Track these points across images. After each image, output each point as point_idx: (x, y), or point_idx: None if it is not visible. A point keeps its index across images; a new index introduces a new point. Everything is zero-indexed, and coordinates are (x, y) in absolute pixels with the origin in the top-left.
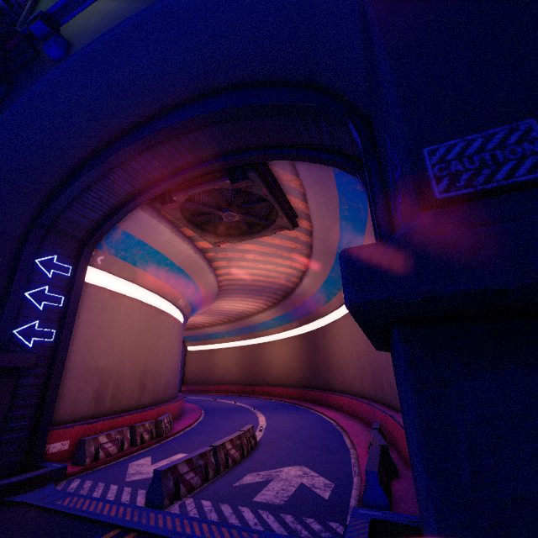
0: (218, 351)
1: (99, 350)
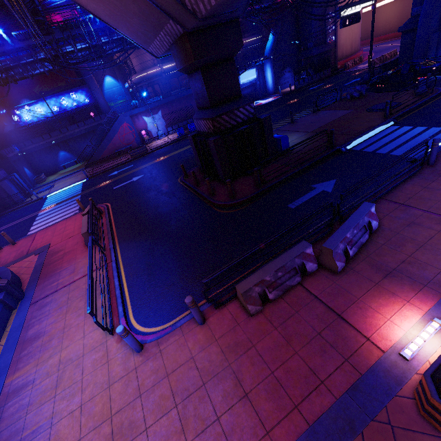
0: (381, 9)
1: (341, 38)
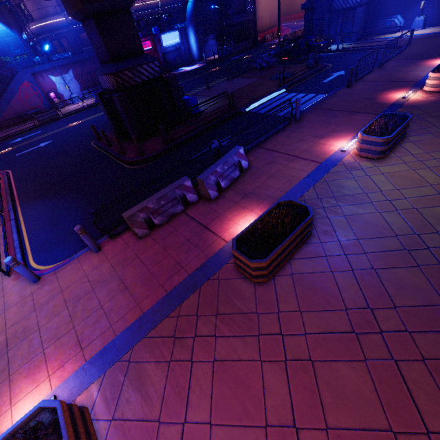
0: None
1: (259, 9)
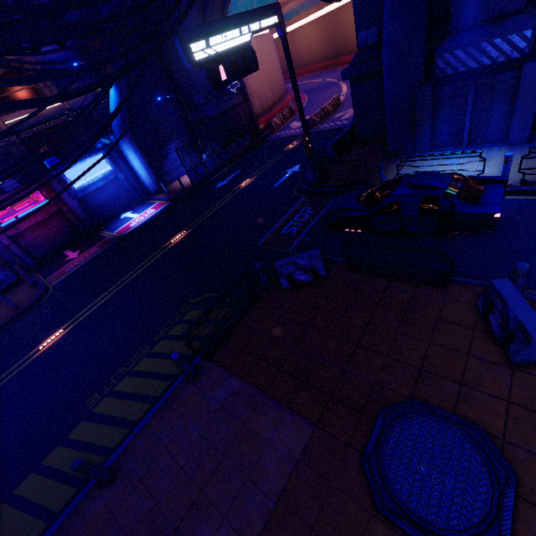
0: (298, 32)
1: (251, 82)
